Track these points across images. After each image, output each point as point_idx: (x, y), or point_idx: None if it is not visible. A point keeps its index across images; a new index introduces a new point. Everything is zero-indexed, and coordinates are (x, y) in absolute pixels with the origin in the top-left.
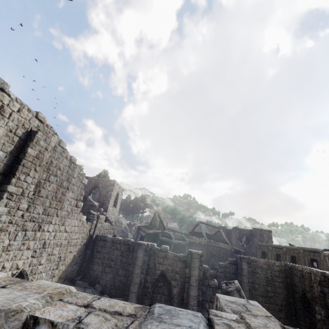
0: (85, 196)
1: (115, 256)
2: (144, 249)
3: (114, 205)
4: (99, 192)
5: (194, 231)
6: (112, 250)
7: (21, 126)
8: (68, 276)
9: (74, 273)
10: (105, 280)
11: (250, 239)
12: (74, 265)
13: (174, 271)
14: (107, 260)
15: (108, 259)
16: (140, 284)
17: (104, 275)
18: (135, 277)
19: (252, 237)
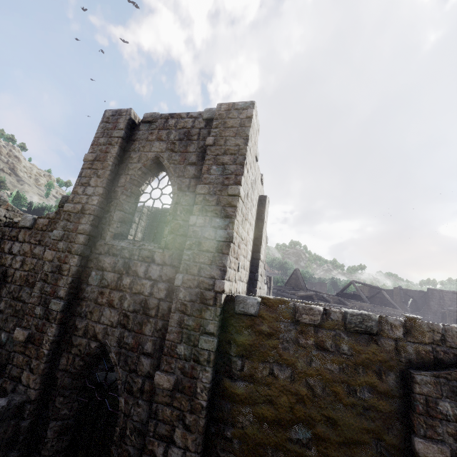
0: None
1: None
2: None
3: None
4: None
5: (343, 293)
6: None
7: (257, 192)
8: None
9: None
10: None
11: (420, 303)
12: None
13: None
14: None
15: None
16: None
17: None
18: None
19: (427, 301)
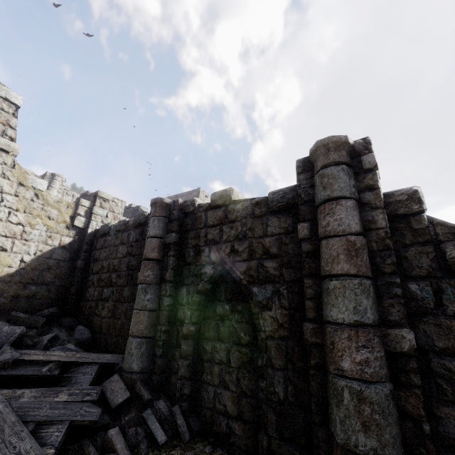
0: (136, 207)
1: (119, 260)
2: (163, 214)
3: None
4: None
5: None
6: (115, 247)
7: None
8: (13, 306)
9: (41, 304)
10: (100, 317)
11: None
12: (32, 285)
13: (256, 253)
14: (107, 272)
15: (107, 270)
16: (157, 311)
17: (100, 306)
18: (140, 291)
19: None
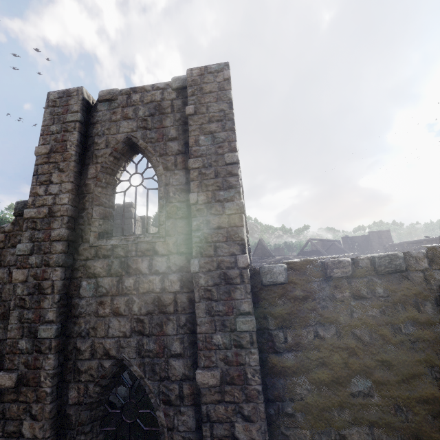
0: None
1: None
2: None
3: None
4: None
5: (304, 251)
6: None
7: None
8: None
9: None
10: None
11: (364, 245)
12: None
13: None
14: None
15: None
16: None
17: None
18: None
19: (370, 242)
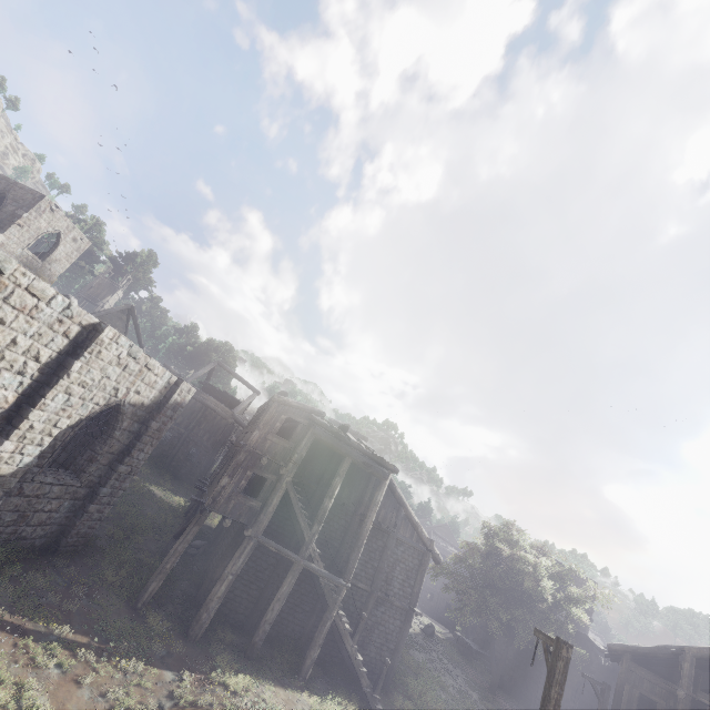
0: None
1: None
2: None
3: (42, 257)
4: (2, 206)
5: (206, 382)
6: None
7: None
8: None
9: None
10: None
11: None
12: None
13: None
14: None
15: None
16: None
17: None
18: None
19: None
